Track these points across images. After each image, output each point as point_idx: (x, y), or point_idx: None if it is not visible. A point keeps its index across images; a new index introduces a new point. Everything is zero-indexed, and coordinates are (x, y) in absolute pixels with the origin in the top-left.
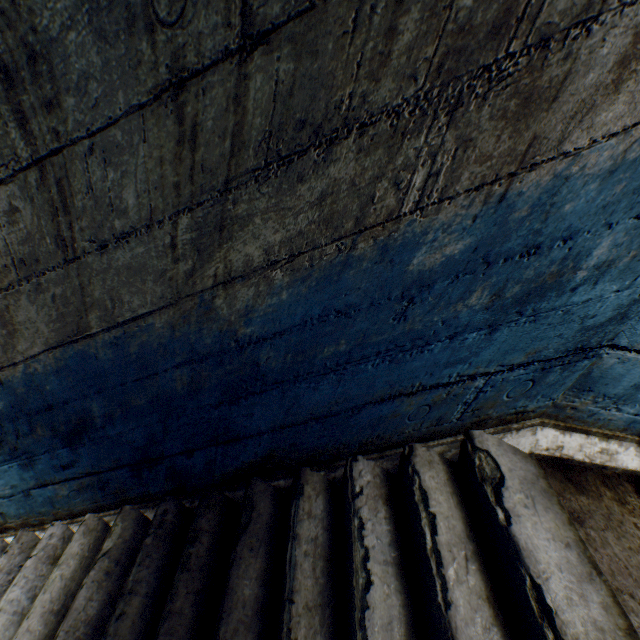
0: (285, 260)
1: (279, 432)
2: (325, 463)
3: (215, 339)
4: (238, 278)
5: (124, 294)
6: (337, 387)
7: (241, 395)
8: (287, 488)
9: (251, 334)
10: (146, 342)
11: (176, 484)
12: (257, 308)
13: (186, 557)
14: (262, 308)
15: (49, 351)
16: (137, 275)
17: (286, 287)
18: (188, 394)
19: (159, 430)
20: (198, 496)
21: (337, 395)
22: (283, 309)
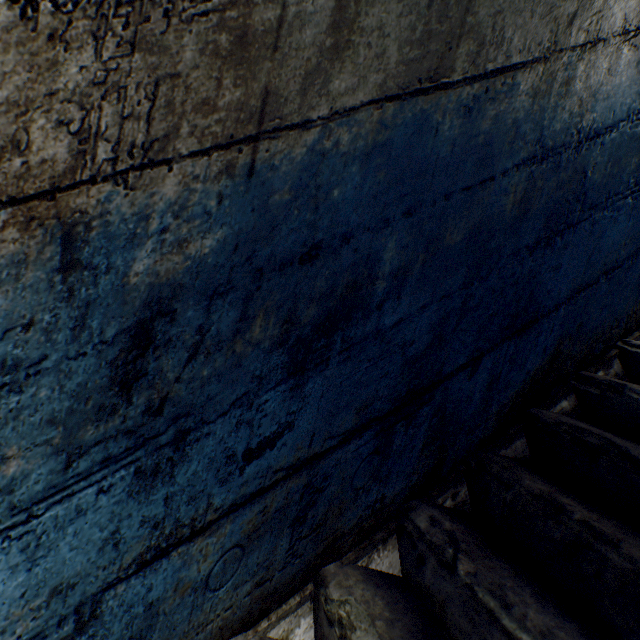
0: (632, 33)
1: (573, 301)
2: (596, 360)
3: (562, 126)
4: (600, 42)
5: (507, 26)
6: (628, 219)
7: (559, 229)
8: (575, 409)
9: (590, 125)
10: (501, 115)
11: (432, 458)
12: (603, 88)
13: (586, 528)
14: (606, 89)
15: (376, 104)
16: (528, 2)
17: (626, 67)
18: (512, 224)
19: (455, 308)
20: (460, 478)
21: (626, 232)
22: (618, 96)
